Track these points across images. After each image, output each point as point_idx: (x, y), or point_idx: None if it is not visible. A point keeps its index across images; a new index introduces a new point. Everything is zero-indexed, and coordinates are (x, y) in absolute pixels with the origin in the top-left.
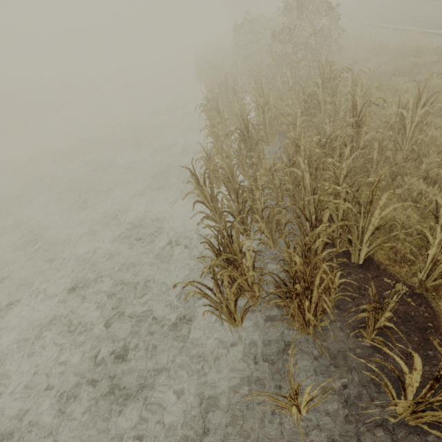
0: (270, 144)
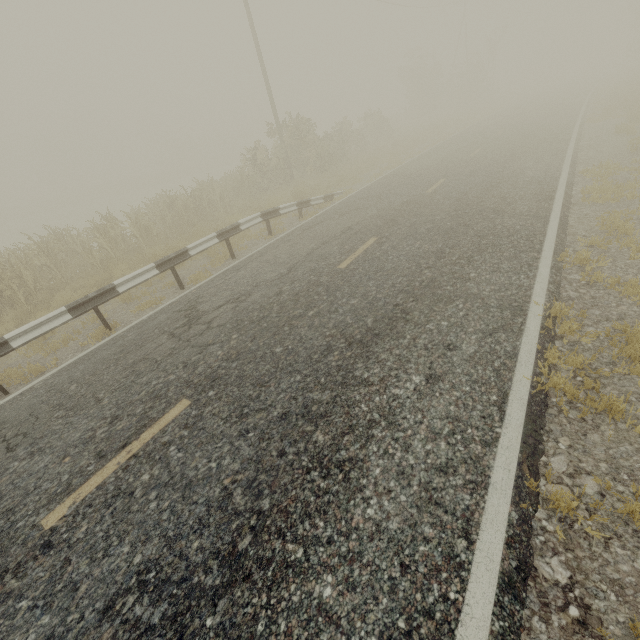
0: None
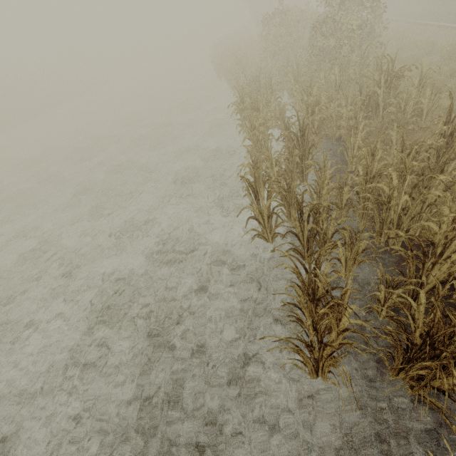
0: (315, 150)
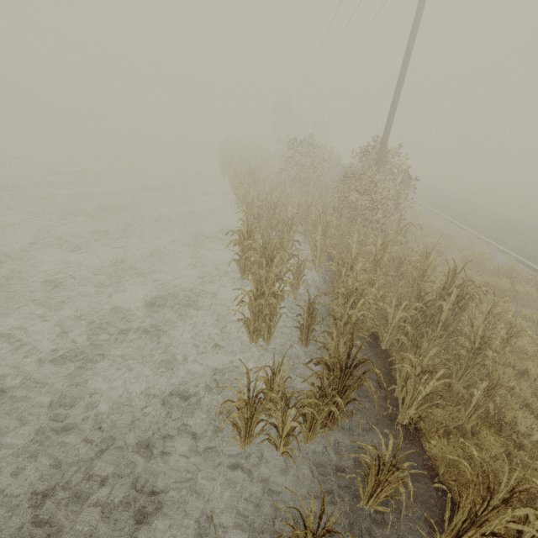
0: None
